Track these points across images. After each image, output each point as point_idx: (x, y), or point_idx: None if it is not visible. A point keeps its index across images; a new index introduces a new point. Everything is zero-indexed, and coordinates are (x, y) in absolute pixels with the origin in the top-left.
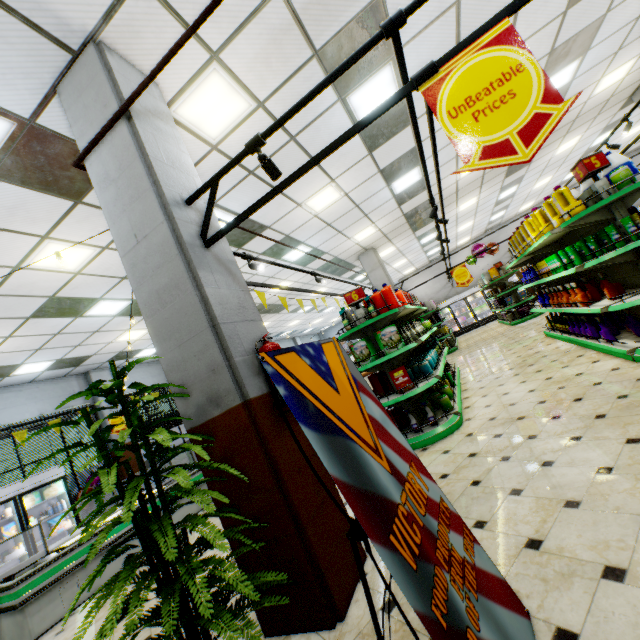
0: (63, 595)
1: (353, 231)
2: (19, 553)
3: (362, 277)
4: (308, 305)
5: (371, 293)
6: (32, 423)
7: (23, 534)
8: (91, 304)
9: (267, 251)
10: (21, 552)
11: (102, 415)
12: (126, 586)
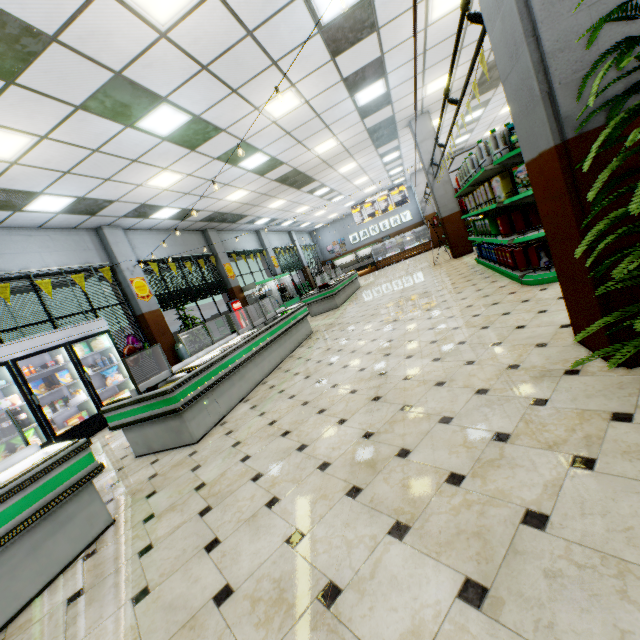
0: (207, 408)
1: (433, 75)
2: (81, 399)
3: (390, 158)
4: (327, 186)
5: (380, 186)
6: (50, 276)
7: (82, 381)
8: (150, 107)
9: (350, 77)
10: (83, 398)
11: (124, 278)
12: (275, 400)
